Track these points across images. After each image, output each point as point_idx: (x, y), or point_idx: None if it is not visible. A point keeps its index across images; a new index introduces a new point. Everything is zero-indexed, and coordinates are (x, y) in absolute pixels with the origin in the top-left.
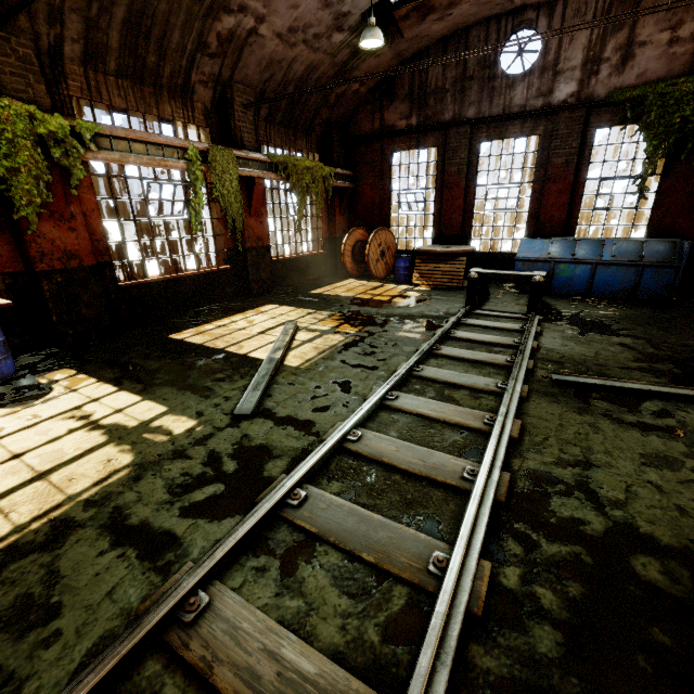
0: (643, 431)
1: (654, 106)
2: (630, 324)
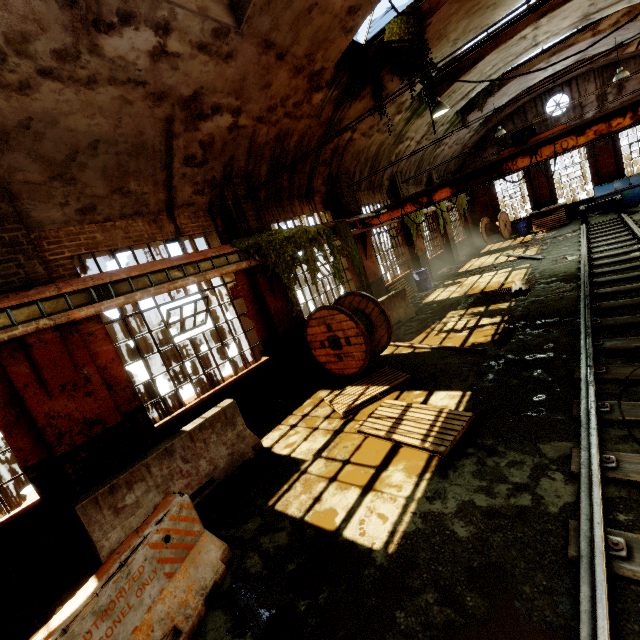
0: None
1: None
2: None
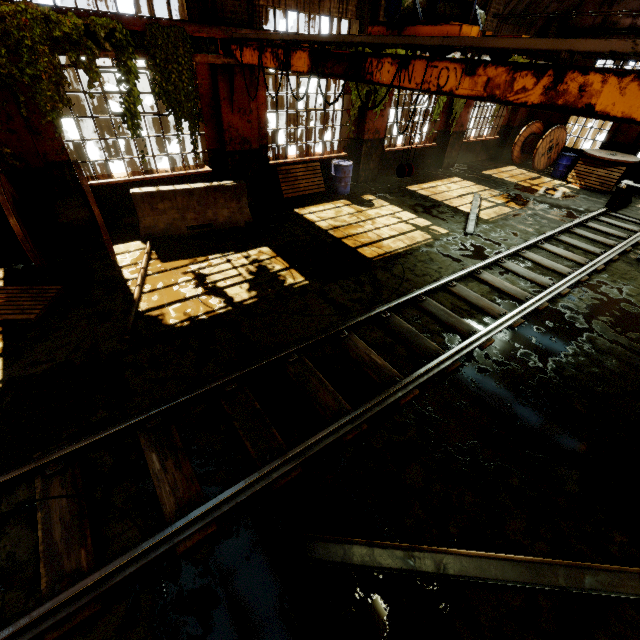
0: None
1: None
2: None
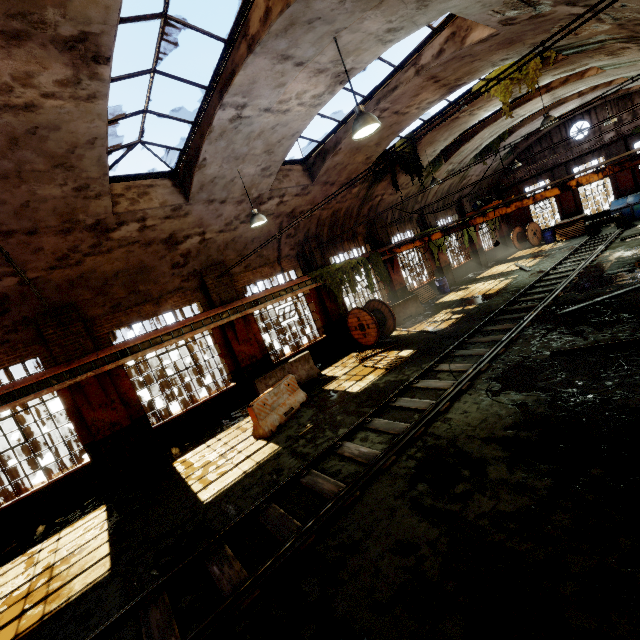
0: None
1: None
2: None
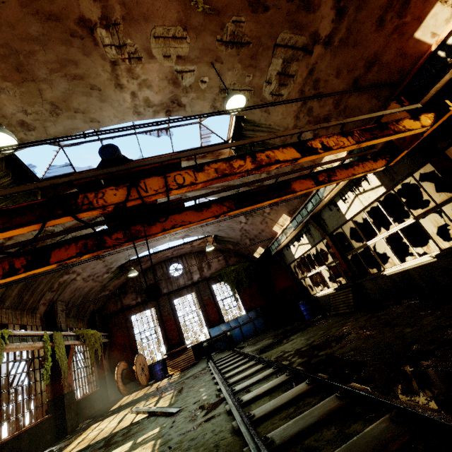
0: (287, 343)
1: (224, 276)
2: (264, 337)
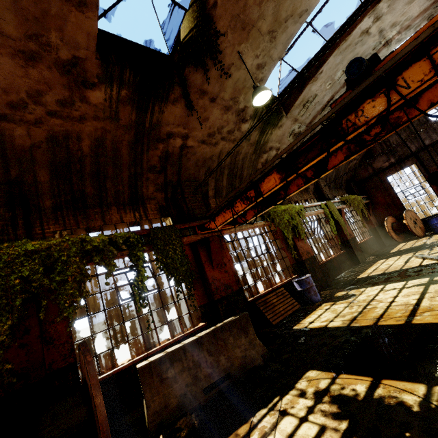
0: None
1: None
2: None
